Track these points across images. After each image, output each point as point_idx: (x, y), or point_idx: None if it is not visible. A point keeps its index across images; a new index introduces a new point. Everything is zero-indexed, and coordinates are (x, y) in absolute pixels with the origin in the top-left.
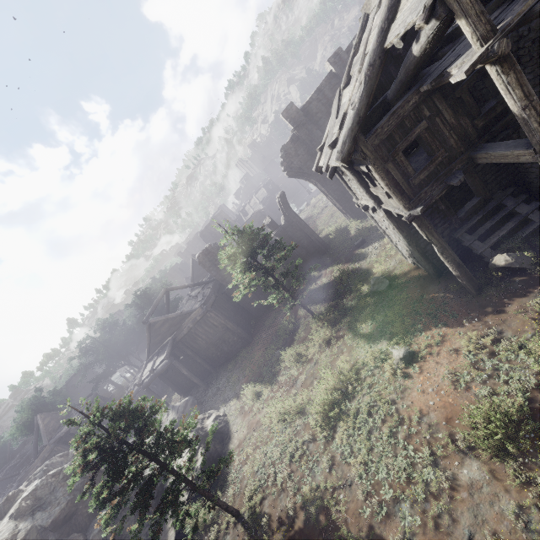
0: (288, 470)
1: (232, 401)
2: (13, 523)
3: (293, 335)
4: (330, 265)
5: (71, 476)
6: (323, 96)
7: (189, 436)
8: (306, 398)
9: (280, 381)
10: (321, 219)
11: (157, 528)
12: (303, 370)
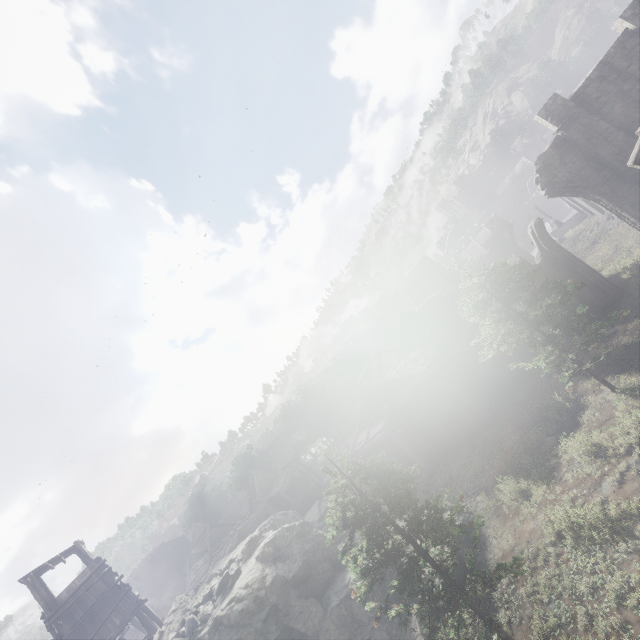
0: (618, 617)
1: (477, 496)
2: (260, 565)
3: (574, 417)
4: (633, 316)
5: (302, 535)
6: (610, 70)
7: (454, 521)
8: (631, 513)
9: (564, 481)
10: (593, 256)
11: (433, 624)
12: (610, 470)
